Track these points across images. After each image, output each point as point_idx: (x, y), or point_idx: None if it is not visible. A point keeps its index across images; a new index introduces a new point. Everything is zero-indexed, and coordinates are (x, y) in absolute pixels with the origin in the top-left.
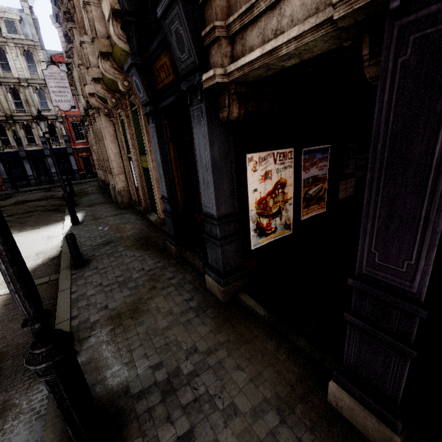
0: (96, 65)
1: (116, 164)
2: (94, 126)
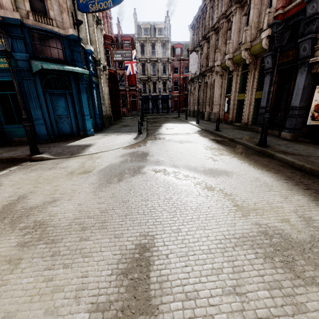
0: (231, 52)
1: (217, 99)
2: (203, 81)
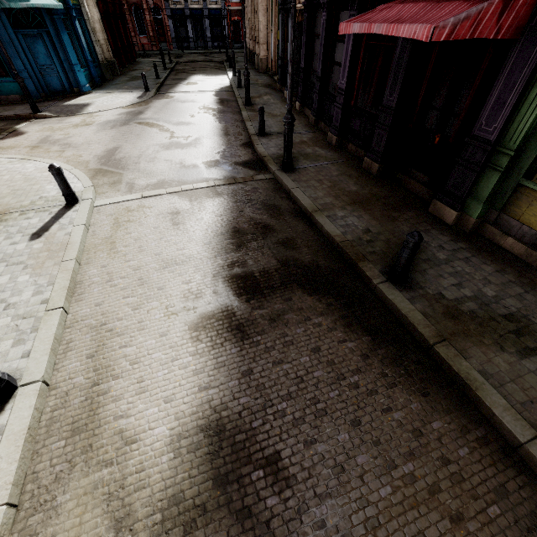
0: None
1: (263, 35)
2: None
